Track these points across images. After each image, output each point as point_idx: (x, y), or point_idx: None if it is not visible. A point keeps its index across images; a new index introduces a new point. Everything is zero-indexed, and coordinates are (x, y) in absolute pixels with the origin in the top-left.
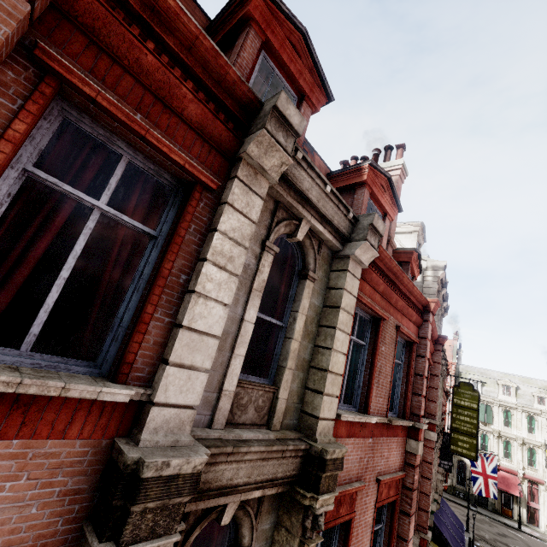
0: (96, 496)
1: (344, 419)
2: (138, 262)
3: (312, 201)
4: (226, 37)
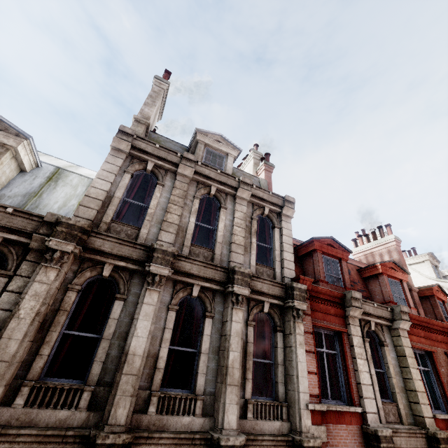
0: (365, 445)
1: (438, 417)
2: (336, 363)
3: (372, 314)
4: (305, 253)
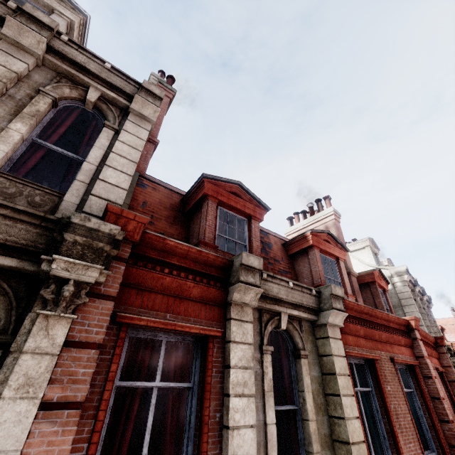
0: None
1: None
2: (185, 412)
3: (283, 299)
4: (194, 205)
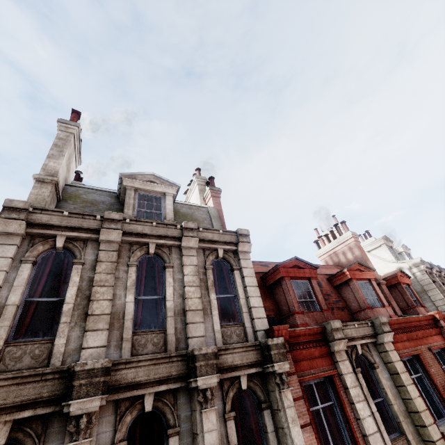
0: None
1: None
2: (335, 416)
3: (355, 337)
4: (273, 282)
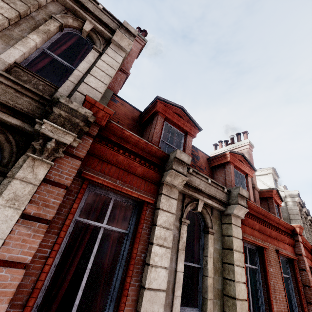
0: None
1: None
2: (120, 249)
3: (202, 190)
4: (148, 119)
